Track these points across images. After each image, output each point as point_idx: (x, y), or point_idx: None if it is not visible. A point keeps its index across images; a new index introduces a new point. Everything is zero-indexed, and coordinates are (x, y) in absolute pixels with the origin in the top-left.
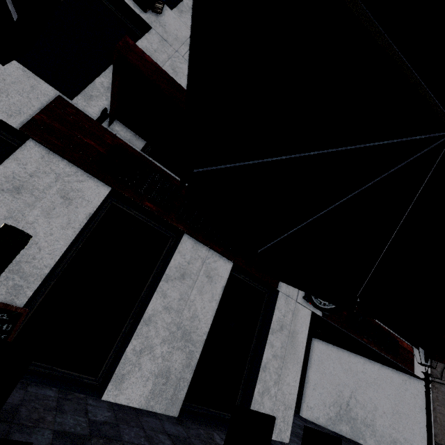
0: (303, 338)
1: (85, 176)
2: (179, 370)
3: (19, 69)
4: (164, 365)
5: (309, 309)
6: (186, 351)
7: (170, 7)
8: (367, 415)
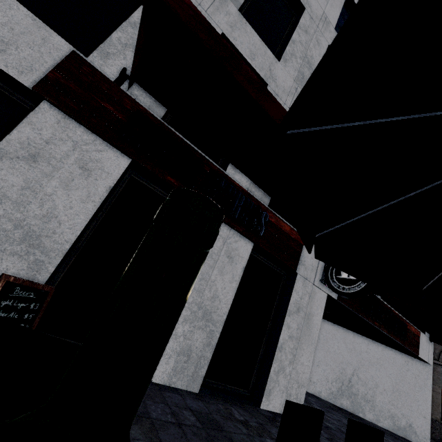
0: (318, 321)
1: (103, 145)
2: (199, 349)
3: (27, 16)
4: (185, 343)
5: (325, 292)
6: (207, 330)
7: None
8: (368, 391)
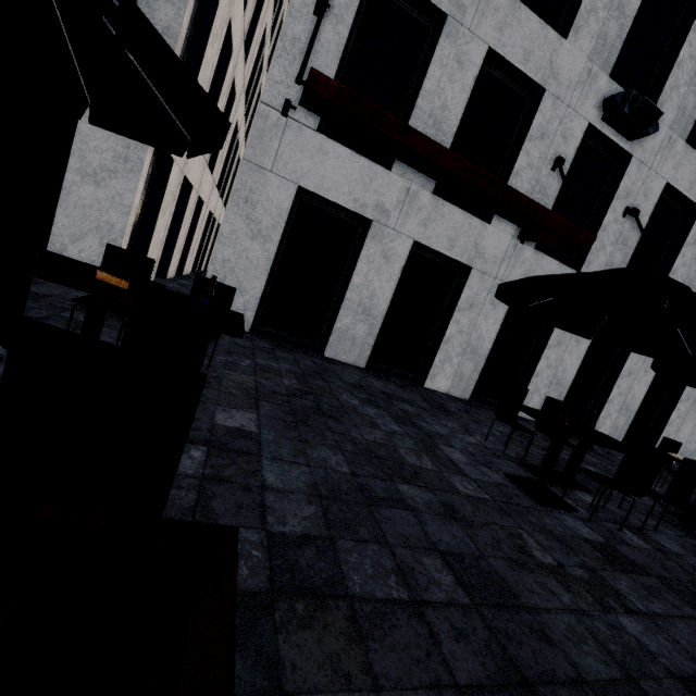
0: None
1: None
2: (621, 426)
3: (556, 265)
4: (615, 423)
5: None
6: (626, 416)
7: (643, 90)
8: None
